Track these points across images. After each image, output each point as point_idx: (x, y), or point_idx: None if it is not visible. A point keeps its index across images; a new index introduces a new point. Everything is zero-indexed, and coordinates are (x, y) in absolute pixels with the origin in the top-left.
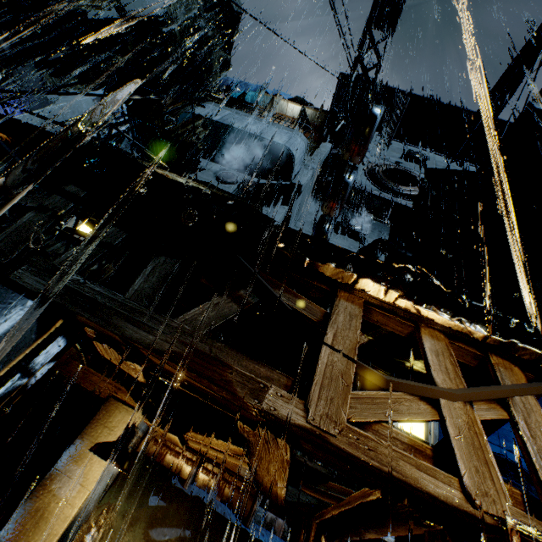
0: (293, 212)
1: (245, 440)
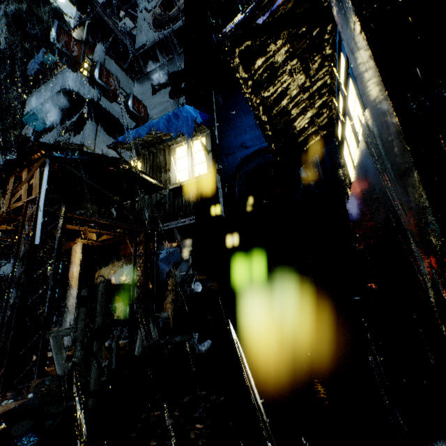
0: (114, 112)
1: None
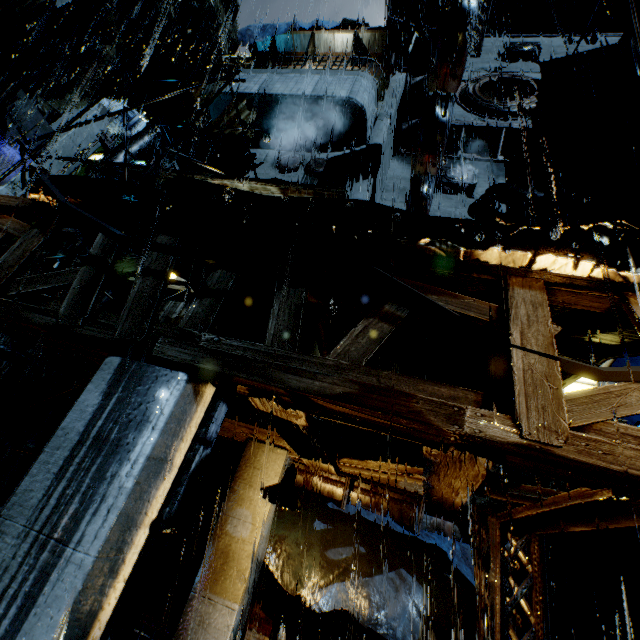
0: (377, 184)
1: (428, 462)
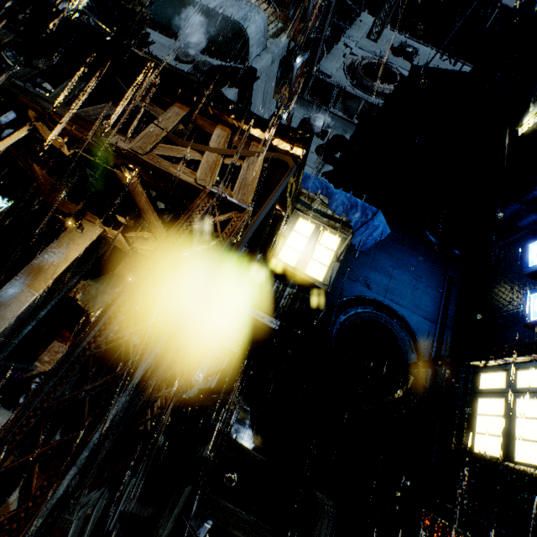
0: (254, 102)
1: (128, 192)
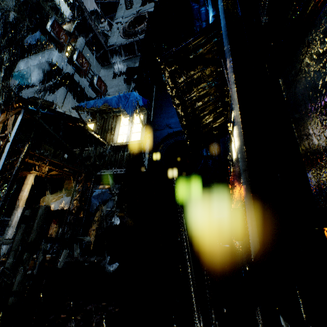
0: (82, 84)
1: None
